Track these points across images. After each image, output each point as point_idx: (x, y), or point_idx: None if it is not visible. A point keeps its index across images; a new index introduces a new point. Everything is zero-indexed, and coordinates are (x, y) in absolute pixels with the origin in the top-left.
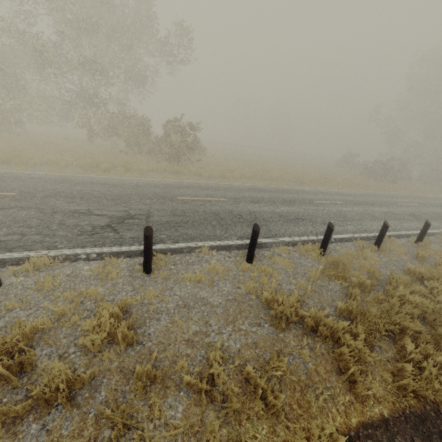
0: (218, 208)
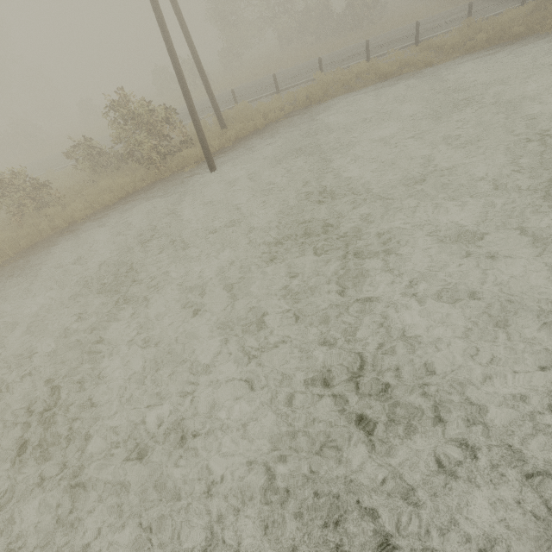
0: (400, 36)
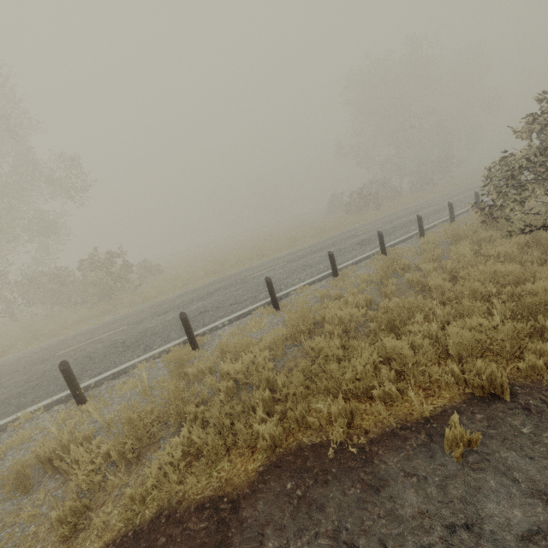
0: (101, 345)
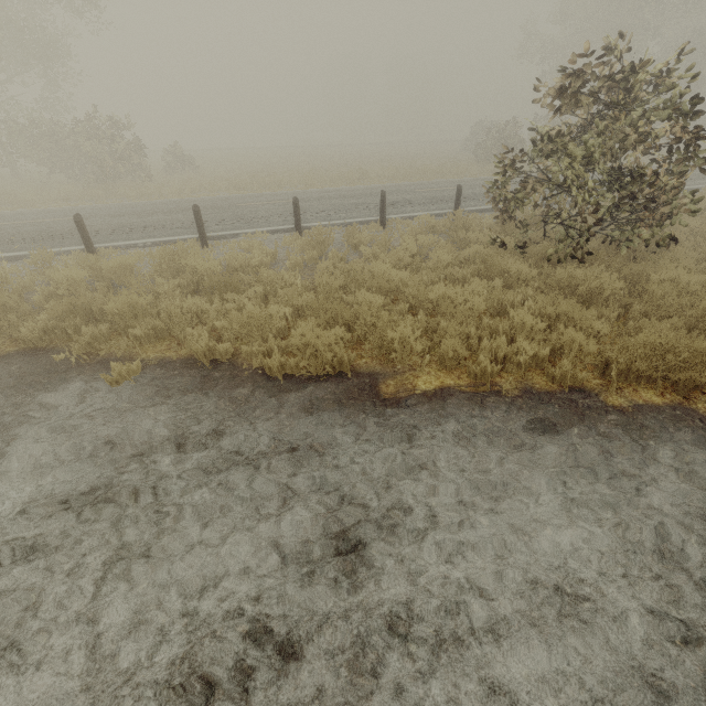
0: (35, 228)
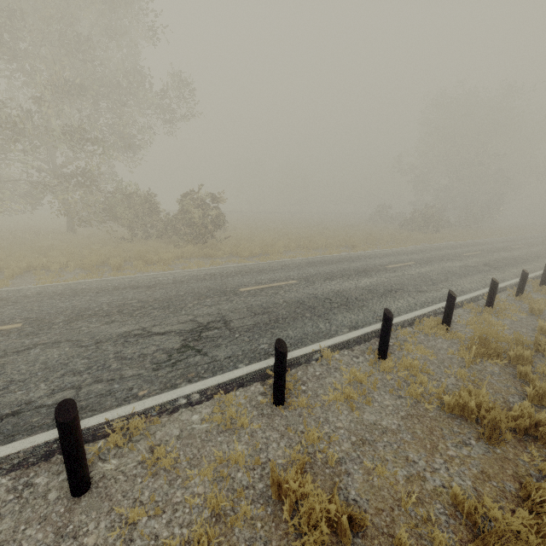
0: (297, 294)
